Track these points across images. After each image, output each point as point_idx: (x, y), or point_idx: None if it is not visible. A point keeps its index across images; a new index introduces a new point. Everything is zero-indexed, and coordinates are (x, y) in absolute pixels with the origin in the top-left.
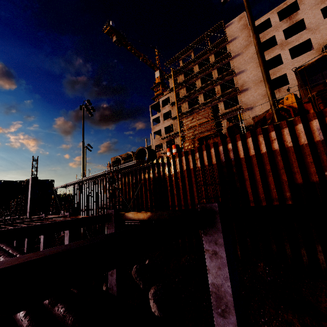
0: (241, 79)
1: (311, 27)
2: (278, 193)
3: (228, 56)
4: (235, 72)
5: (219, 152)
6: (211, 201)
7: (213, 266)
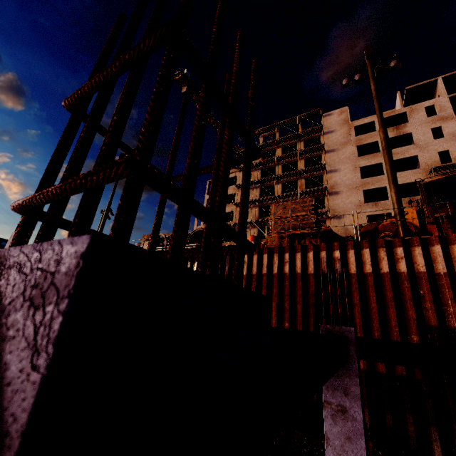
0: (332, 179)
1: (419, 144)
2: (401, 335)
3: (321, 149)
4: (326, 169)
5: (320, 259)
6: (335, 324)
7: (337, 434)
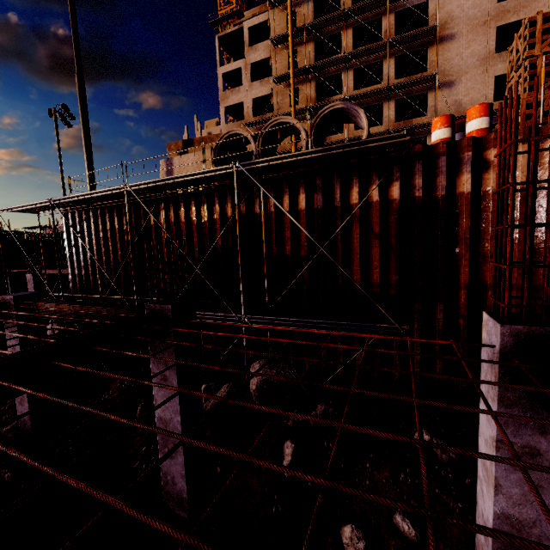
0: (445, 10)
1: None
2: None
3: None
4: None
5: None
6: None
7: None
